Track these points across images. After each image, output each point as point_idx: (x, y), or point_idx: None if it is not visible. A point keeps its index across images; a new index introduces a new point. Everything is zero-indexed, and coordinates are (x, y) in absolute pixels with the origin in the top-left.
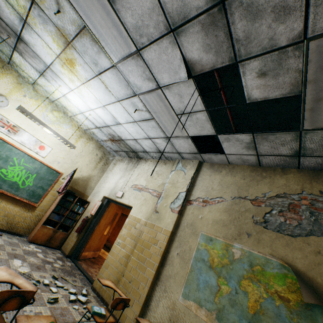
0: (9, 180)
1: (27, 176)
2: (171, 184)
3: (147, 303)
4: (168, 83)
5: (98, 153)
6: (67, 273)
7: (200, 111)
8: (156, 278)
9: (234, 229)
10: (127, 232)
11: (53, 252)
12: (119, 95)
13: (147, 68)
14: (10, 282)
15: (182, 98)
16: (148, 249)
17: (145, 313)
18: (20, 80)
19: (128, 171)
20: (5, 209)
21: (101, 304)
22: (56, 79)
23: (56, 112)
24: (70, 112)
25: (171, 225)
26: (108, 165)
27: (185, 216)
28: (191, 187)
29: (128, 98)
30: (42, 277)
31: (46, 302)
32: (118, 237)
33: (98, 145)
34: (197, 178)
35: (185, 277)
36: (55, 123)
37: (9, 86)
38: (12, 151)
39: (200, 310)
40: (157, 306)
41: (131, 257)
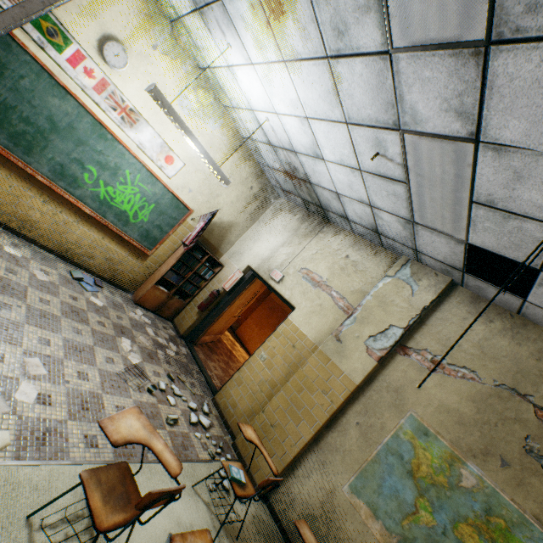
0: (117, 208)
1: (142, 205)
2: (379, 302)
3: (291, 465)
4: (510, 141)
5: (253, 185)
6: (183, 368)
7: (542, 221)
8: (313, 441)
9: (478, 440)
10: (279, 348)
11: (164, 326)
12: (357, 113)
13: (478, 90)
14: (148, 446)
15: (518, 182)
16: (309, 393)
17: (286, 476)
18: (151, 8)
19: (299, 237)
20: (107, 249)
21: (225, 431)
22: (225, 30)
23: (203, 91)
24: (228, 99)
25: (359, 376)
26: (264, 209)
27: (388, 370)
28: (415, 324)
29: (373, 127)
30: (156, 375)
31: (164, 421)
32: (262, 347)
33: (257, 170)
34: (434, 313)
35: (362, 465)
36: (197, 115)
37: (130, 20)
38: (125, 158)
39: (373, 521)
40: (307, 478)
41: (281, 391)
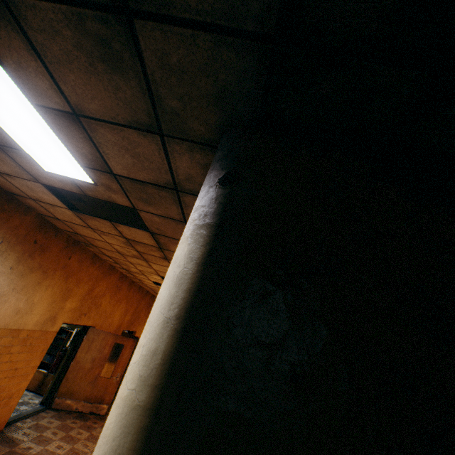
0: None
1: None
2: None
3: None
4: None
5: None
6: None
7: None
8: None
9: None
10: None
11: (33, 398)
12: None
13: None
14: None
15: None
16: None
17: None
18: None
19: None
20: None
21: None
22: None
23: None
24: None
25: None
26: None
27: None
28: None
29: None
30: None
31: None
32: None
33: None
34: None
35: None
36: None
37: None
38: None
39: None
40: None
41: None
